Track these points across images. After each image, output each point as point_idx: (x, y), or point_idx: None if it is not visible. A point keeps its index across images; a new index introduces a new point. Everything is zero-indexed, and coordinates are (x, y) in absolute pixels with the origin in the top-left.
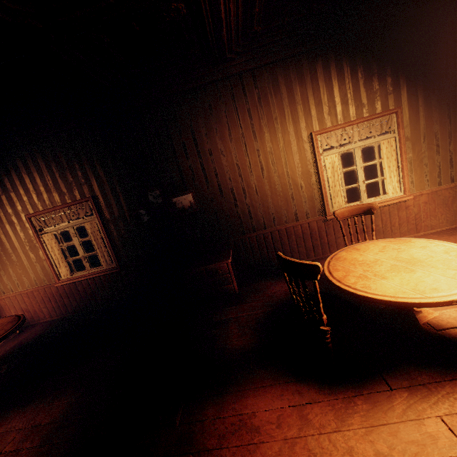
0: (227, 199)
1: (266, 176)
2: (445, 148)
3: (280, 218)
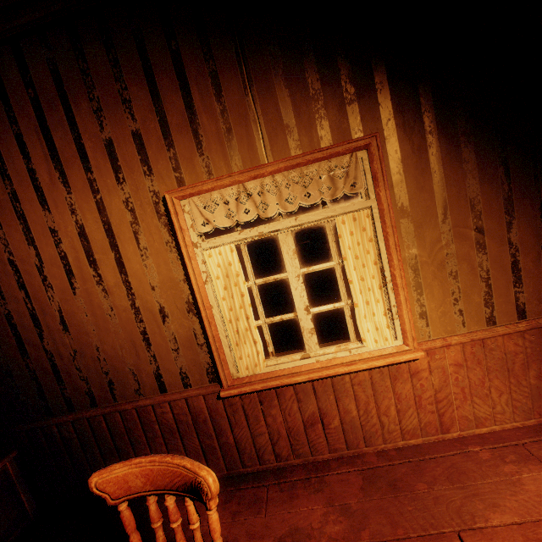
0: (1, 338)
1: (81, 288)
2: (500, 235)
3: (126, 384)
